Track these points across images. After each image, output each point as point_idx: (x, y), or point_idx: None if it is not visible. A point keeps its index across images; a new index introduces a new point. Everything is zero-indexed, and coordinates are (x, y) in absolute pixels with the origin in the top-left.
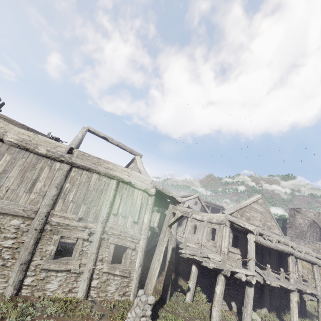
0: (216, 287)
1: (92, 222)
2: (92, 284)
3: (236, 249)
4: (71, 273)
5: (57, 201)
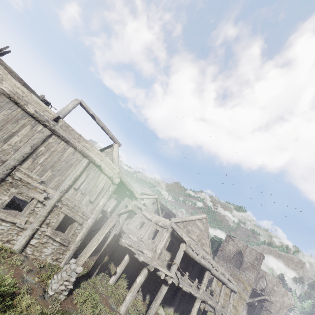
0: (138, 277)
1: (52, 188)
2: (31, 241)
3: (168, 252)
4: (15, 226)
5: (27, 159)
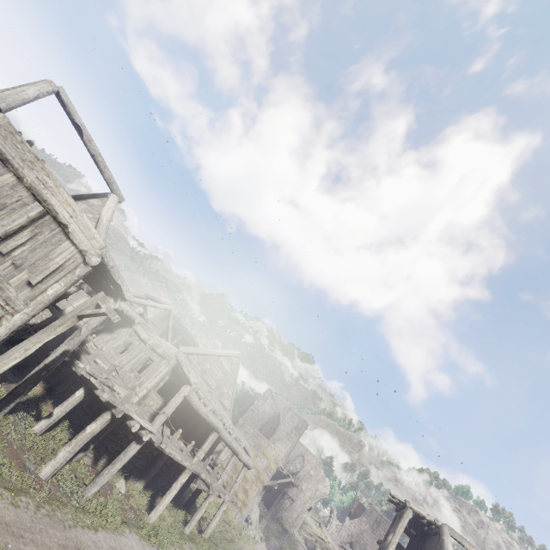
0: (92, 424)
1: None
2: None
3: (160, 397)
4: None
5: None
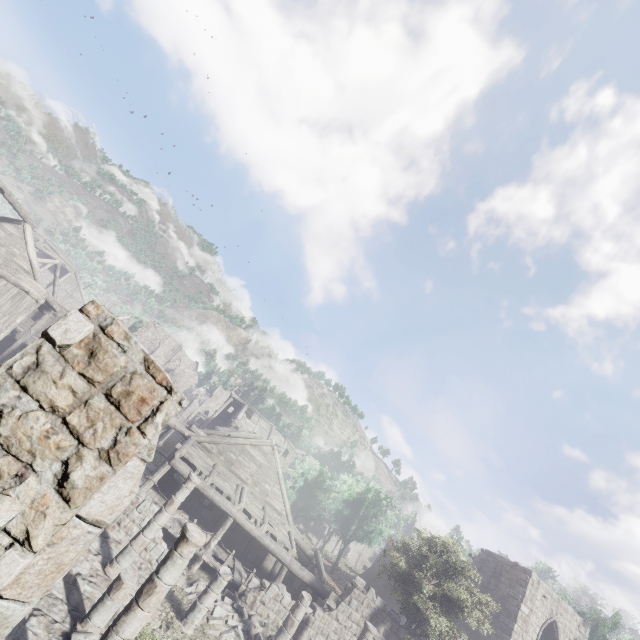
0: None
1: None
2: None
3: None
4: None
5: None
